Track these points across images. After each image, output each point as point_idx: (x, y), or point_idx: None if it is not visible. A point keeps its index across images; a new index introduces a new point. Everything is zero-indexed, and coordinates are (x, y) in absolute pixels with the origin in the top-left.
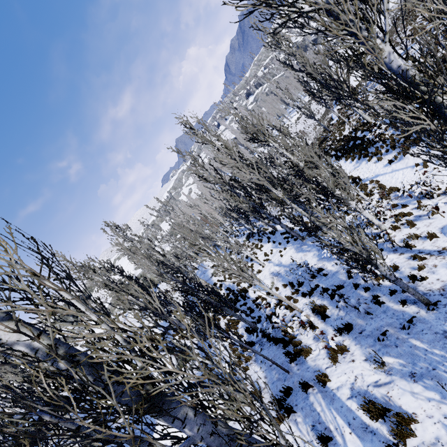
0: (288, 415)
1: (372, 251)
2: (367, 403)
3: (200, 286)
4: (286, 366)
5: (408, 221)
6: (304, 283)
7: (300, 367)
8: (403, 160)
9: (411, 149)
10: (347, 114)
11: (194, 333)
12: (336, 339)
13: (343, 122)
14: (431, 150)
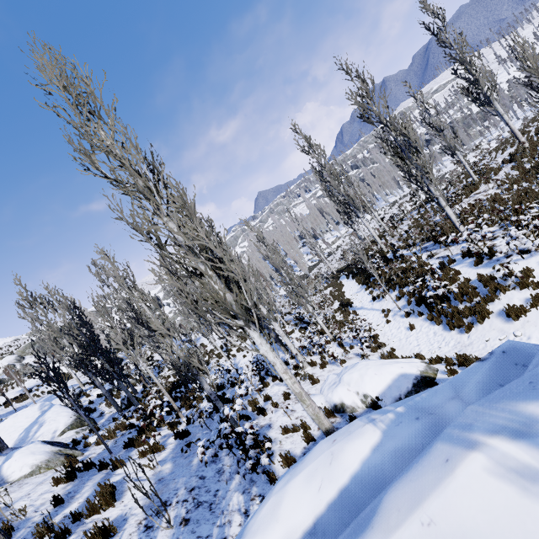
0: (67, 481)
1: (206, 368)
2: (107, 485)
3: (103, 351)
4: (120, 449)
5: (324, 361)
6: (224, 389)
7: (125, 453)
8: (382, 301)
9: (389, 293)
10: (385, 234)
11: (111, 401)
12: (171, 440)
13: (375, 241)
14: (398, 301)
